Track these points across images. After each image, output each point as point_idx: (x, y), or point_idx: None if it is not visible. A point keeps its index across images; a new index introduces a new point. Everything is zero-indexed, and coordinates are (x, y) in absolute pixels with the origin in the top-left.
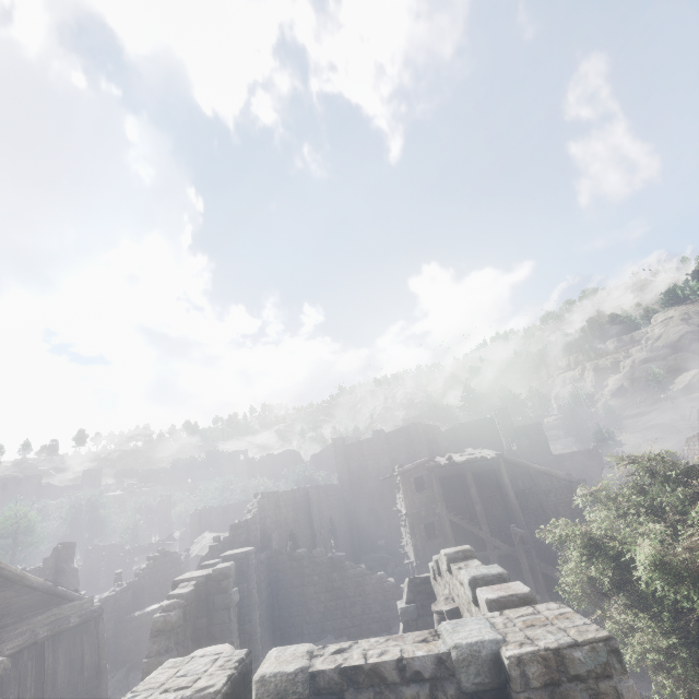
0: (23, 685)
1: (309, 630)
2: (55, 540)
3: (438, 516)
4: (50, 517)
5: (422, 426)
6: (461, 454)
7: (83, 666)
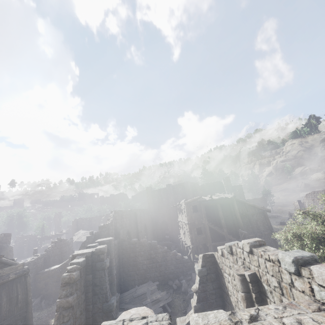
0: None
1: (138, 278)
2: None
3: (203, 224)
4: None
5: (190, 183)
6: (215, 195)
7: (17, 301)
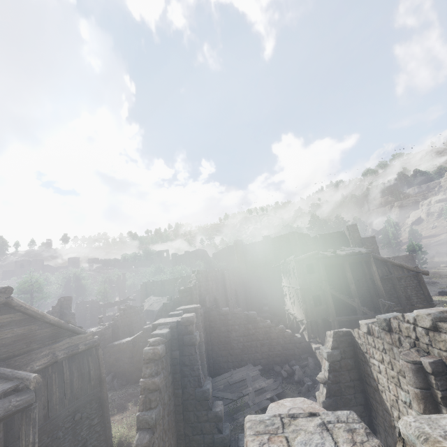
0: (50, 390)
1: (232, 359)
2: (55, 296)
3: (322, 291)
4: (52, 283)
5: (297, 234)
6: (339, 250)
7: (90, 378)
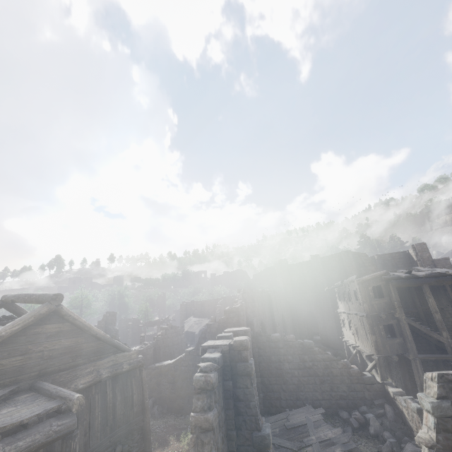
0: (92, 413)
1: (286, 397)
2: (101, 313)
3: (396, 319)
4: (98, 299)
5: (351, 253)
6: (414, 270)
7: (133, 403)
